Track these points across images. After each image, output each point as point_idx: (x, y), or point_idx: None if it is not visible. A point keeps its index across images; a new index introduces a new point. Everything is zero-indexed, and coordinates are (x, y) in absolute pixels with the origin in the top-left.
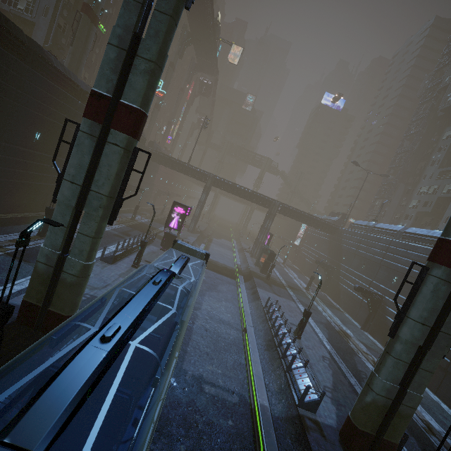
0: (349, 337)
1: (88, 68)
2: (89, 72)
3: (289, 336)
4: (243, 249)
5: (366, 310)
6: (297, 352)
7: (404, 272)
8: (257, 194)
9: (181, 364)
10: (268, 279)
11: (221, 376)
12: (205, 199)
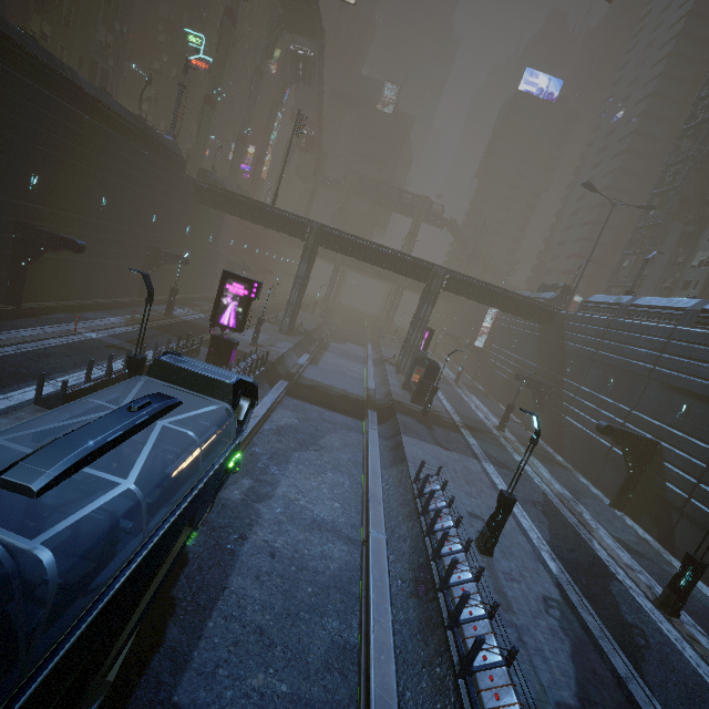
0: (591, 530)
1: (47, 14)
2: (50, 22)
3: (465, 561)
4: (383, 359)
5: (619, 468)
6: (485, 614)
7: (705, 393)
8: (403, 257)
9: (171, 686)
10: (427, 415)
11: (285, 706)
12: (307, 271)
